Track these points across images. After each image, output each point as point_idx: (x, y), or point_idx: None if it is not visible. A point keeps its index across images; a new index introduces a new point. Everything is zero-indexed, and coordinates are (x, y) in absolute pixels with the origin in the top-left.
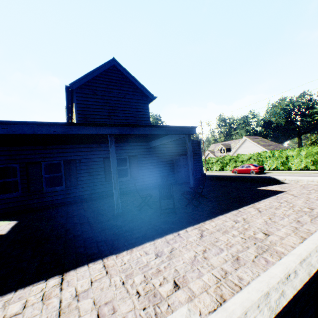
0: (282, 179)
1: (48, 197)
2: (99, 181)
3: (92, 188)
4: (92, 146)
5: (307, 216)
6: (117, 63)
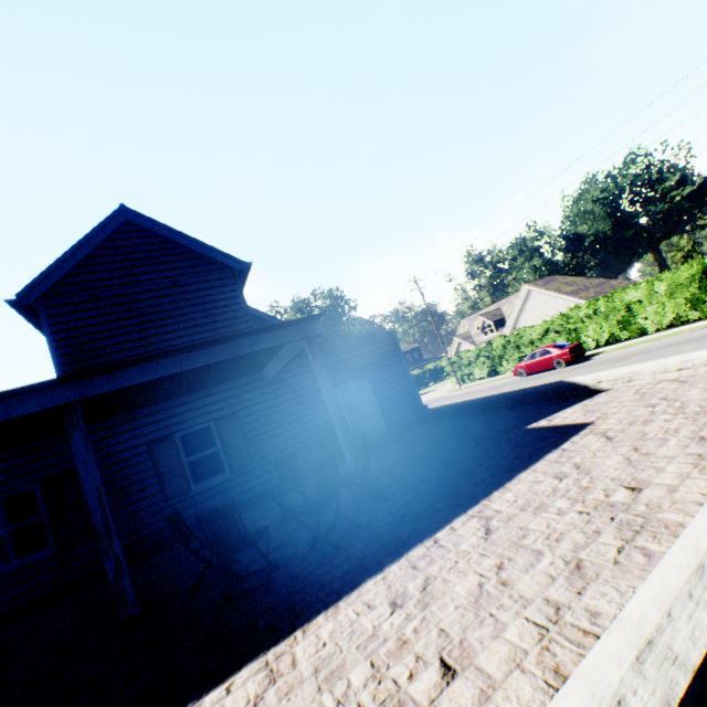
0: (594, 382)
1: (14, 586)
2: (147, 504)
3: (133, 529)
4: (113, 424)
5: (612, 534)
6: (133, 214)
